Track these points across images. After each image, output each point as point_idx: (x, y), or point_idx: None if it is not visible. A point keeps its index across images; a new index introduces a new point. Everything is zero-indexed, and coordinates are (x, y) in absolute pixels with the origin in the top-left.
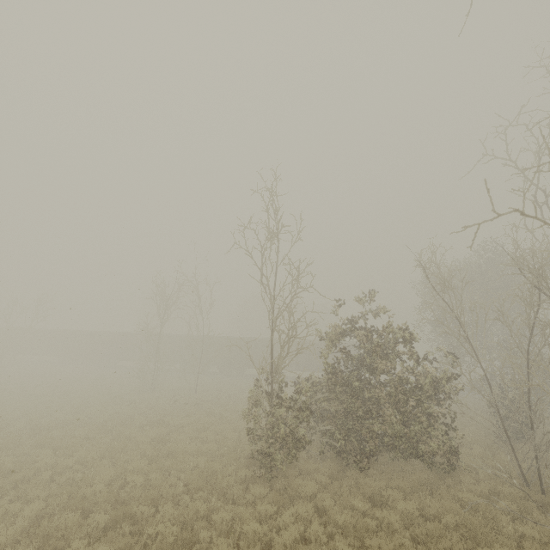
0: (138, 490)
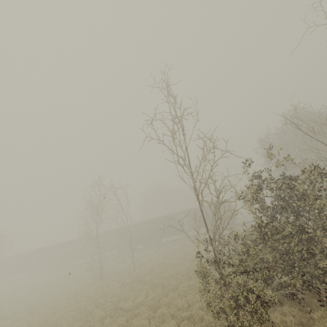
0: None
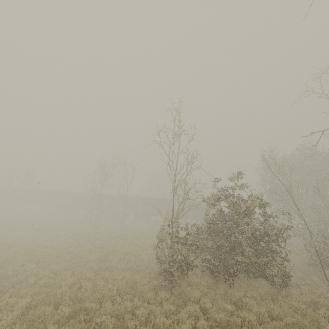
0: (89, 292)
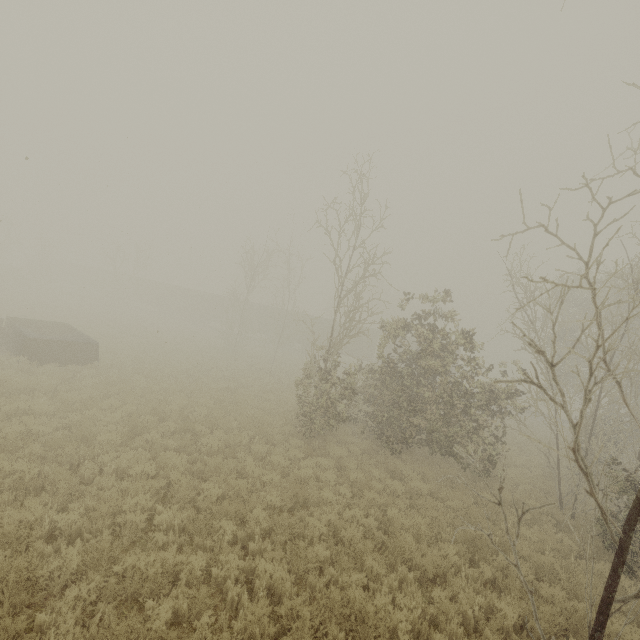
0: (202, 416)
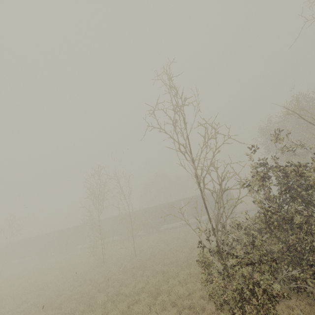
0: None
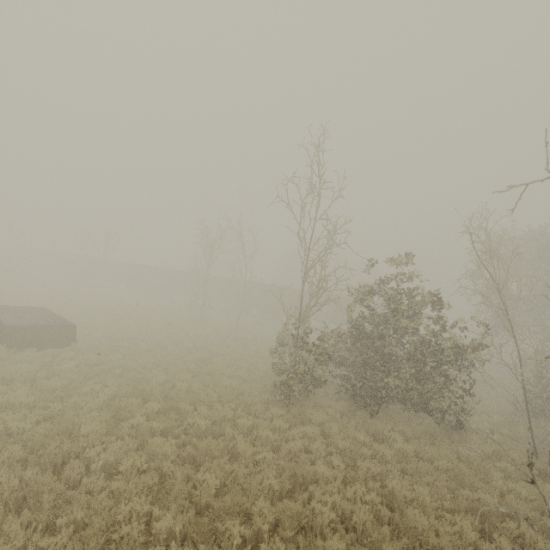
0: (183, 392)
